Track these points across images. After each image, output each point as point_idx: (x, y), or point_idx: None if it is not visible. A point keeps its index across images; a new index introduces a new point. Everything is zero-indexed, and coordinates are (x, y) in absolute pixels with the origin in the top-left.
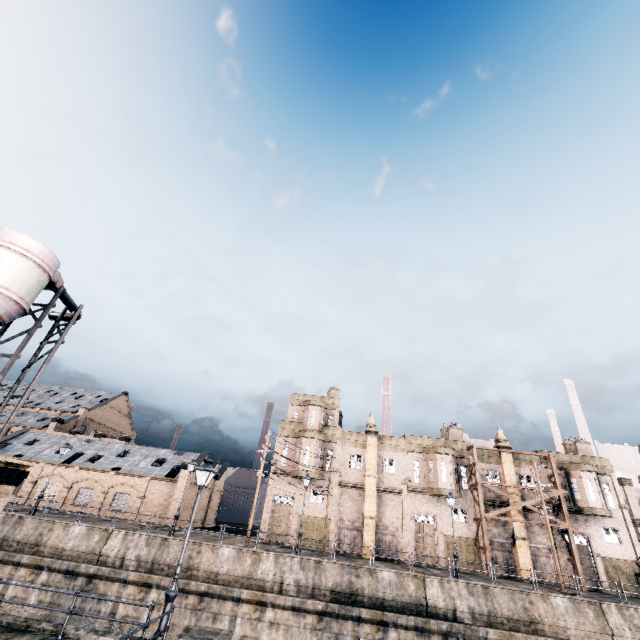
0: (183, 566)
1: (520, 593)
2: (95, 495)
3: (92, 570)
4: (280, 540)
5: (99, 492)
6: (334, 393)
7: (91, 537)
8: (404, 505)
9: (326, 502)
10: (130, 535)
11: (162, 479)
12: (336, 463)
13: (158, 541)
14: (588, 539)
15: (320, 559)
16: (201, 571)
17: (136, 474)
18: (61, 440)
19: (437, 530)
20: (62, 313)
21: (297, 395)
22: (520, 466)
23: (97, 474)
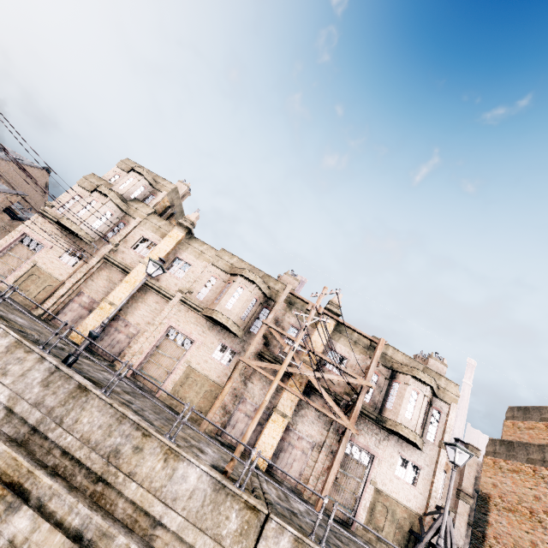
0: None
1: (135, 427)
2: None
3: None
4: None
5: None
6: (179, 185)
7: None
8: (164, 312)
9: (76, 267)
10: None
11: None
12: (118, 236)
13: None
14: (372, 459)
15: None
16: None
17: None
18: None
19: (184, 356)
20: None
21: (131, 162)
22: (338, 341)
23: None
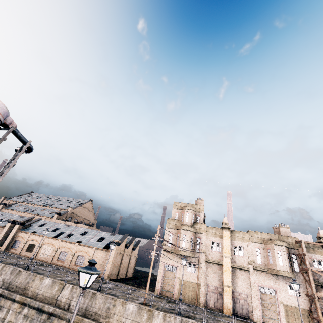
0: (103, 314)
1: None
2: (68, 256)
3: (51, 310)
4: (168, 295)
5: (70, 254)
6: (200, 202)
7: (53, 287)
8: (251, 279)
9: (197, 272)
10: (75, 288)
11: (101, 249)
12: (203, 247)
13: (90, 294)
14: None
15: (195, 322)
16: (114, 320)
17: (88, 246)
18: (55, 224)
19: (277, 300)
20: (20, 147)
21: (177, 203)
22: None
23: (69, 244)
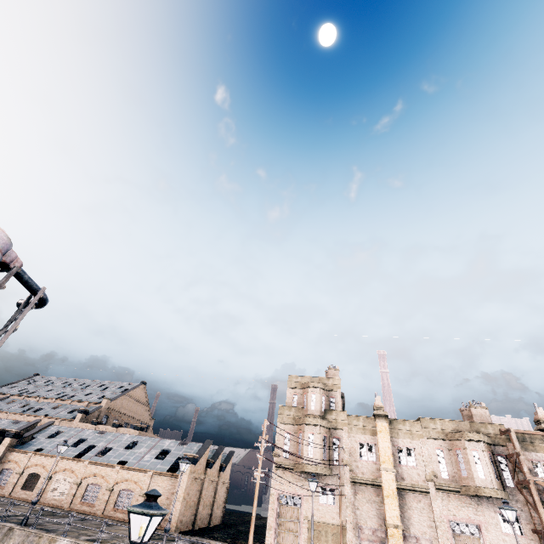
0: None
1: None
2: (101, 492)
3: None
4: None
5: (105, 489)
6: (333, 373)
7: None
8: (435, 509)
9: (338, 504)
10: None
11: (164, 474)
12: (344, 454)
13: None
14: None
15: None
16: None
17: (139, 468)
18: (78, 432)
19: None
20: (27, 299)
21: (294, 377)
22: None
23: (104, 469)
